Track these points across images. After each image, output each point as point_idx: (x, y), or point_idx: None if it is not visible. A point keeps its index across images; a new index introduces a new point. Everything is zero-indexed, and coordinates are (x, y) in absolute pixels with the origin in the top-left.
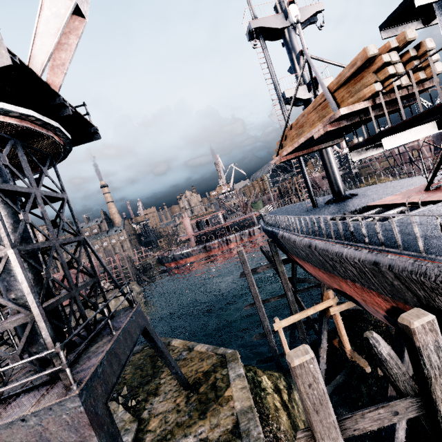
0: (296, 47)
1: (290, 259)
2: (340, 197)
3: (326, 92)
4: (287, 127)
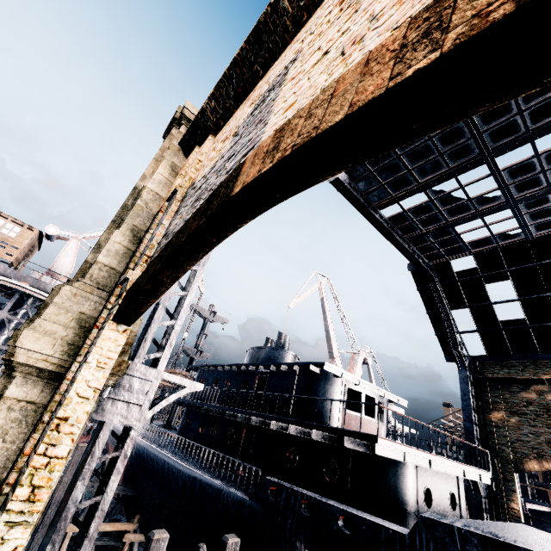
0: (206, 329)
1: (106, 451)
2: (168, 426)
3: (166, 371)
4: (173, 363)
